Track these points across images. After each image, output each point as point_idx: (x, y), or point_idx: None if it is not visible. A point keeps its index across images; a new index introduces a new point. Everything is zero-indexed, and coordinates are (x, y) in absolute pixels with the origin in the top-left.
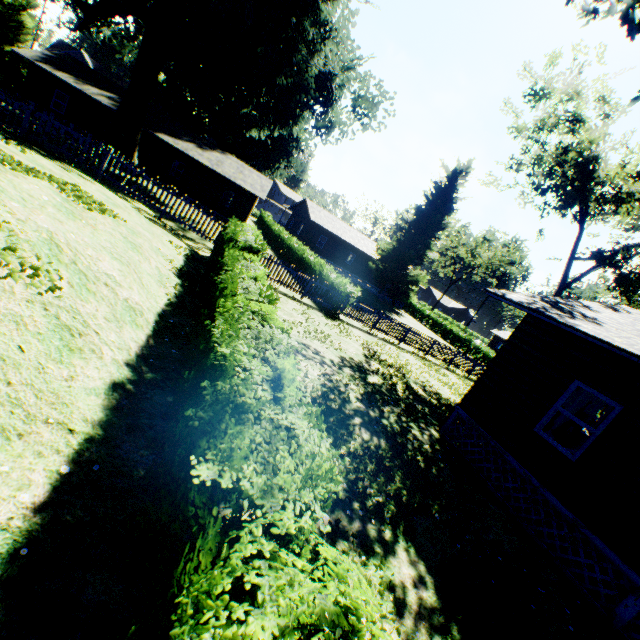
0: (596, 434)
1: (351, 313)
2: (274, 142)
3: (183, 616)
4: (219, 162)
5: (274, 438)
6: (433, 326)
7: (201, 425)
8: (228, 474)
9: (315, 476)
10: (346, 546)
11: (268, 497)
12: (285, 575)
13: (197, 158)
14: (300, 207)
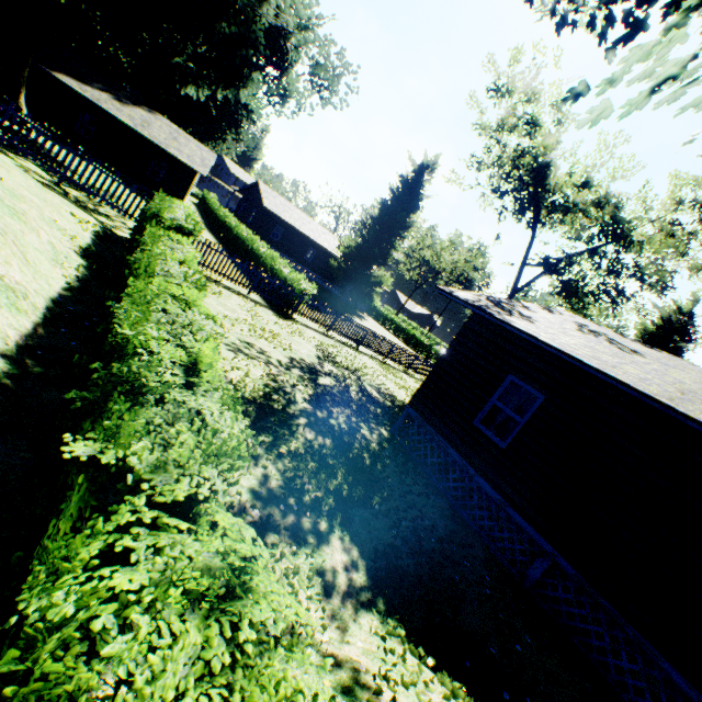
0: (523, 423)
1: (306, 313)
2: (219, 107)
3: (35, 580)
4: (145, 122)
5: (179, 420)
6: (396, 331)
7: (85, 406)
8: (113, 452)
9: (219, 452)
10: (277, 539)
11: (160, 472)
12: (168, 538)
13: (114, 113)
14: (252, 190)
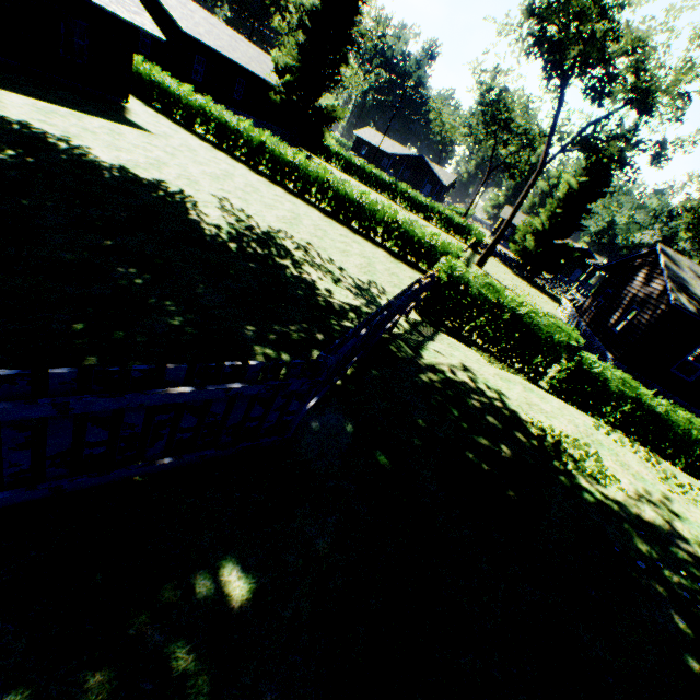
0: None
1: None
2: None
3: None
4: None
5: None
6: (348, 169)
7: None
8: None
9: None
10: None
11: None
12: None
13: None
14: None
